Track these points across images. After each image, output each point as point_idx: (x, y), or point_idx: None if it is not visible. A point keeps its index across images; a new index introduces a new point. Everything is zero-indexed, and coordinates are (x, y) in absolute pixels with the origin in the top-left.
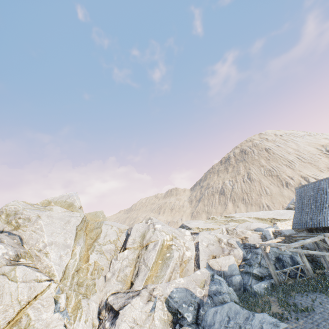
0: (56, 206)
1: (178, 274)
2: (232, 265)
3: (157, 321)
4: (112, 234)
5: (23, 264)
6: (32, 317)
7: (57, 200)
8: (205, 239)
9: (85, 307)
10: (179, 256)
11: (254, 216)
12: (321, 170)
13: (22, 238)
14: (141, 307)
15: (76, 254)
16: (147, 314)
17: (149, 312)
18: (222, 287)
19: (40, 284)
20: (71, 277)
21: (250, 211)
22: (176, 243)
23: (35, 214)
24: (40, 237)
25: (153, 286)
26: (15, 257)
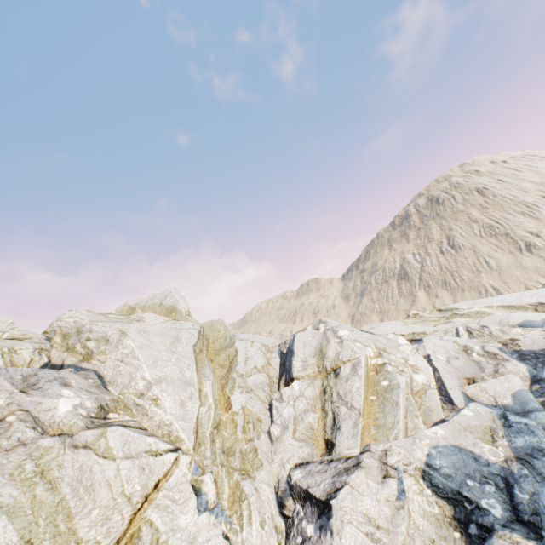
0: (148, 314)
1: (418, 418)
2: (519, 393)
3: (419, 519)
4: (257, 356)
5: (118, 424)
6: (160, 526)
7: (145, 304)
8: (438, 350)
9: (252, 496)
10: (406, 384)
11: (497, 303)
12: None
13: (101, 375)
14: (374, 490)
15: (207, 397)
16: (392, 505)
17: (396, 500)
18: (542, 439)
19: (158, 459)
20: (210, 441)
21: (462, 301)
22: (391, 360)
23: (115, 330)
24: (135, 371)
25: (383, 446)
26: (98, 411)
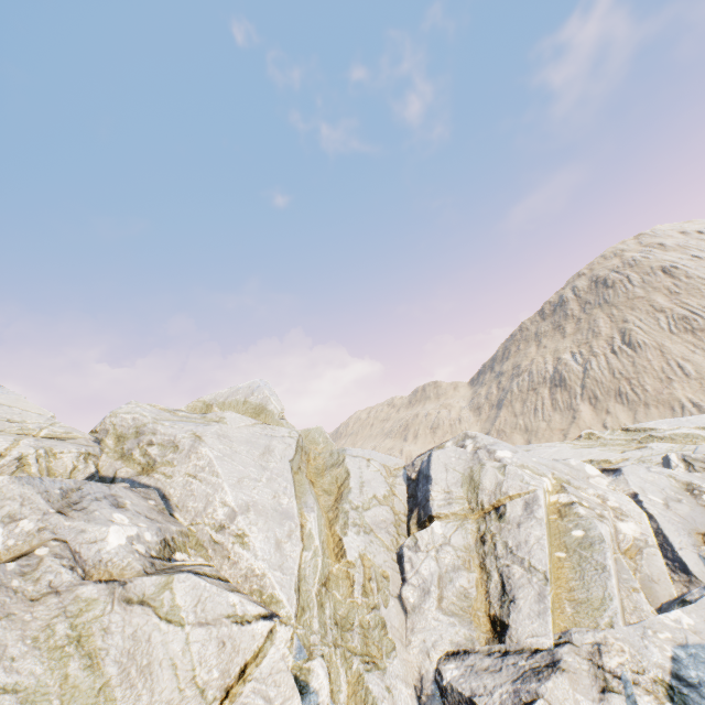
0: (230, 413)
1: (638, 593)
2: None
3: None
4: (376, 481)
5: (189, 570)
6: None
7: (225, 401)
8: (648, 487)
9: (384, 701)
10: (611, 536)
11: None
12: None
13: (166, 494)
14: None
15: (312, 537)
16: None
17: None
18: None
19: (245, 628)
20: (317, 605)
21: (646, 419)
22: (582, 499)
23: (187, 432)
24: (213, 492)
25: (593, 636)
26: (160, 548)
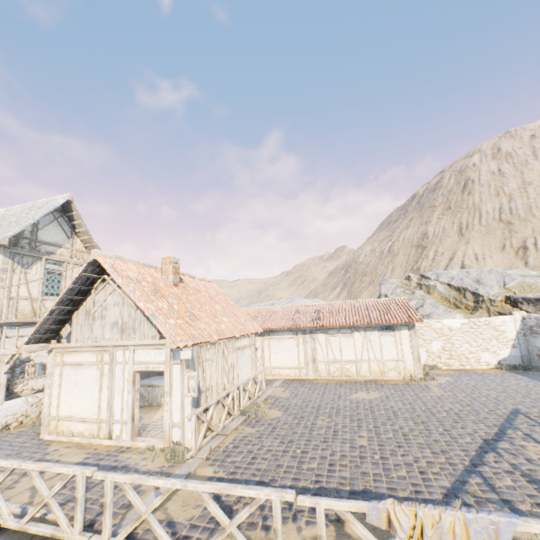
0: None
1: None
2: None
3: None
4: None
5: None
6: None
7: None
8: None
9: None
10: None
11: None
12: (504, 246)
13: None
14: None
15: None
16: None
17: None
18: None
19: None
20: None
21: None
22: None
23: None
24: None
25: None
26: None
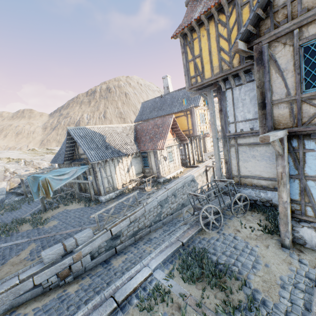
0: None
1: None
2: (1, 189)
3: None
4: None
5: None
6: None
7: None
8: None
9: None
10: None
11: None
12: None
13: None
14: None
15: None
16: None
17: None
18: None
19: None
20: None
21: None
22: None
23: None
24: None
25: None
26: None
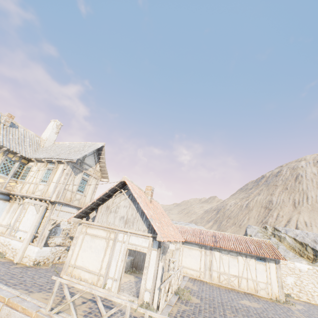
0: None
1: None
2: None
3: None
4: None
5: None
6: None
7: None
8: None
9: None
10: None
11: None
12: None
13: None
14: None
15: None
16: None
17: None
18: None
19: None
20: None
21: None
22: None
23: None
24: None
25: None
26: None
